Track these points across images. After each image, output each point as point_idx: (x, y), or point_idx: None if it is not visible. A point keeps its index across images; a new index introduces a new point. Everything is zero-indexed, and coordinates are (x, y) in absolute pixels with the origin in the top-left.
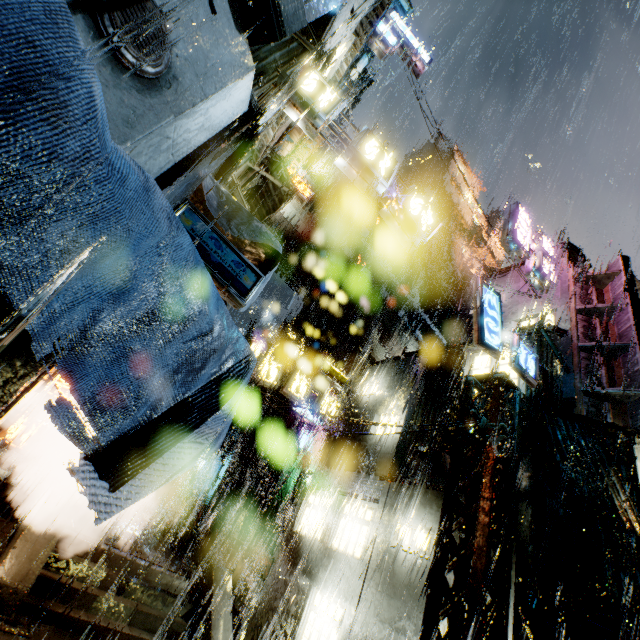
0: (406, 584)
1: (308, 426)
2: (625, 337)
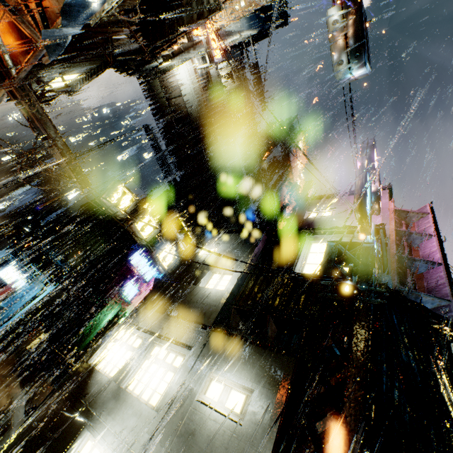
0: (206, 451)
1: (136, 279)
2: (430, 259)
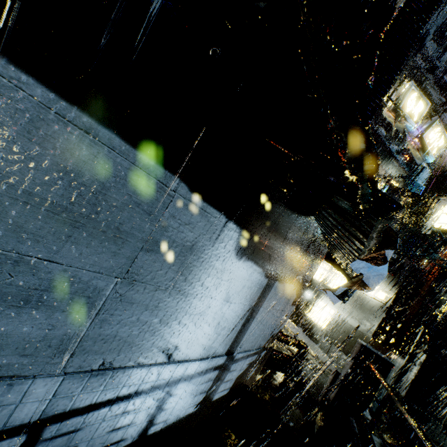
0: (369, 309)
1: None
2: None
